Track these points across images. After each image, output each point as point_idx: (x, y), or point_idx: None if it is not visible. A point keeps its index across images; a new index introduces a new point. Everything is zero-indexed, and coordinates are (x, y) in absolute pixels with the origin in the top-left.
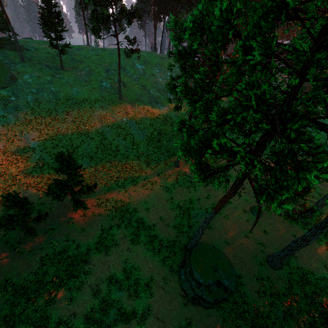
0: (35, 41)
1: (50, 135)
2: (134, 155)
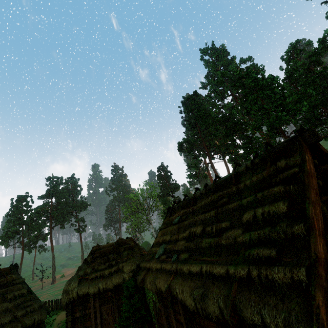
0: None
1: None
2: None
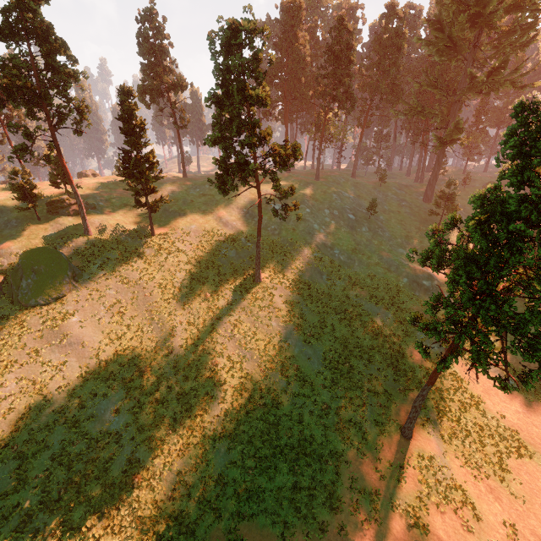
0: (102, 184)
1: (146, 390)
2: (311, 413)
